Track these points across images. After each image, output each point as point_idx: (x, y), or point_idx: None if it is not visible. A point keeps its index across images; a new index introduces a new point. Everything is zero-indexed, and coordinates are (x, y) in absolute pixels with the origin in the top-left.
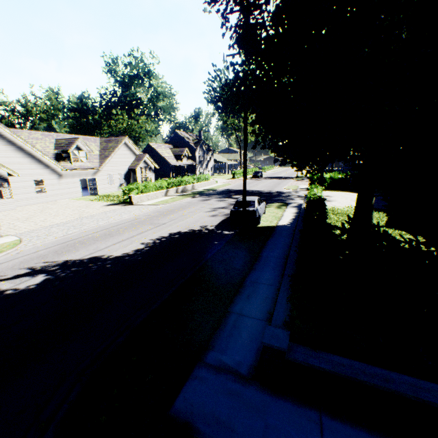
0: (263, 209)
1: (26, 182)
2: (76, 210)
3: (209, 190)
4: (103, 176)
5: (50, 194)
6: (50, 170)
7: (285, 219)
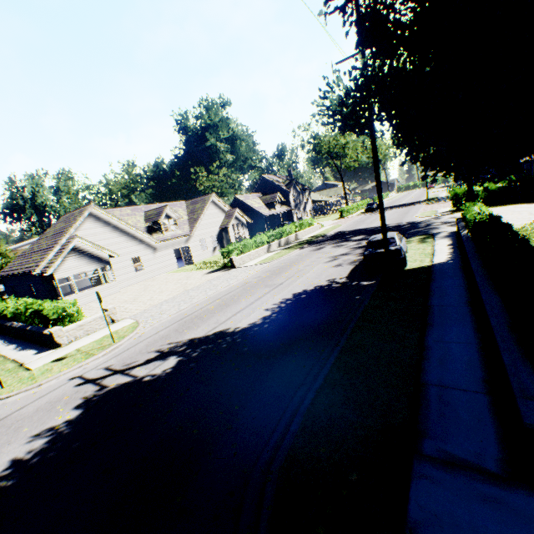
0: (405, 246)
1: (125, 262)
2: (178, 283)
3: (317, 237)
4: (195, 242)
5: (148, 270)
6: (145, 245)
7: (440, 254)
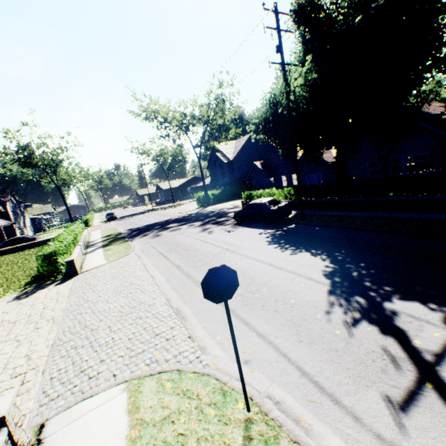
0: None
1: None
2: None
3: (116, 235)
4: None
5: None
6: None
7: None
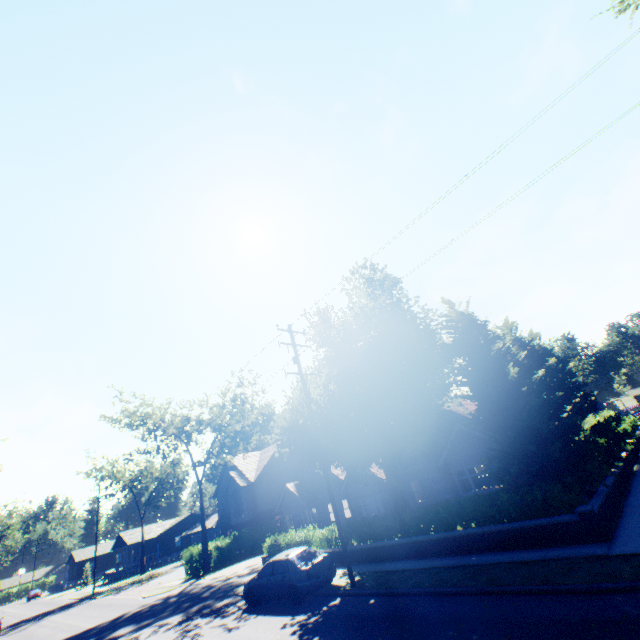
0: None
1: None
2: None
3: None
4: None
5: None
6: None
7: None
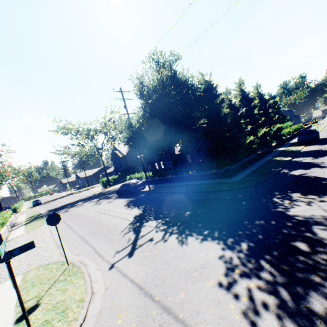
0: None
1: None
2: None
3: (38, 215)
4: None
5: None
6: None
7: None
